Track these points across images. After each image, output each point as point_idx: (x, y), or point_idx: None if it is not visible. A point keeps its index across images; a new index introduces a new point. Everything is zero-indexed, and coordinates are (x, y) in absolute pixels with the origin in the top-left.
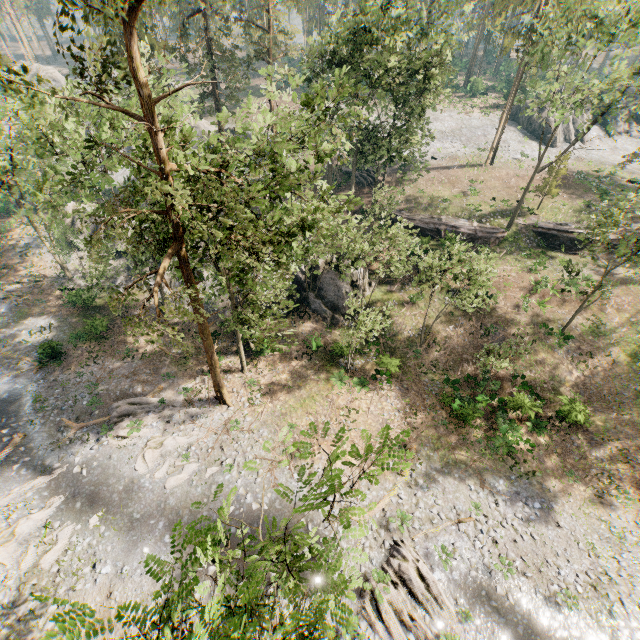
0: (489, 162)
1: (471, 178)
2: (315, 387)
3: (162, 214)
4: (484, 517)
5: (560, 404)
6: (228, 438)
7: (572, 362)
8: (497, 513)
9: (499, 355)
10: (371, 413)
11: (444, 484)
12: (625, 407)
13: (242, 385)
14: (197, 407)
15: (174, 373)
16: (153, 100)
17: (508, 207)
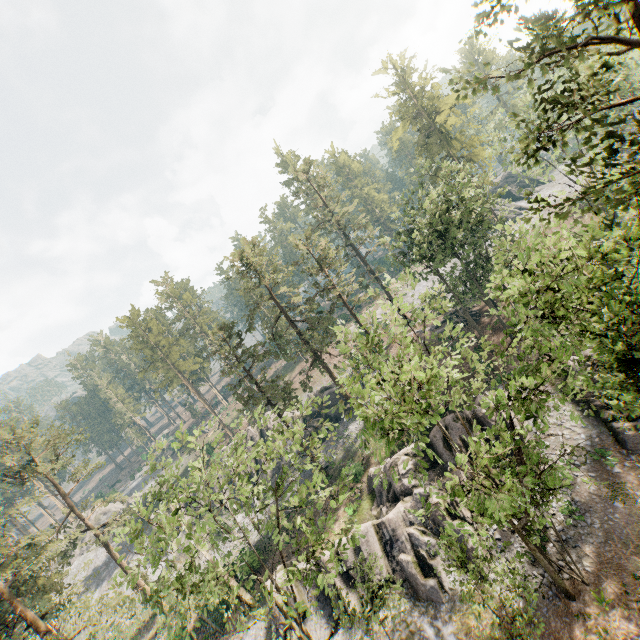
0: None
1: None
2: None
3: None
4: None
5: None
6: None
7: None
8: None
9: None
10: None
11: None
12: None
13: None
14: None
15: None
16: None
17: None
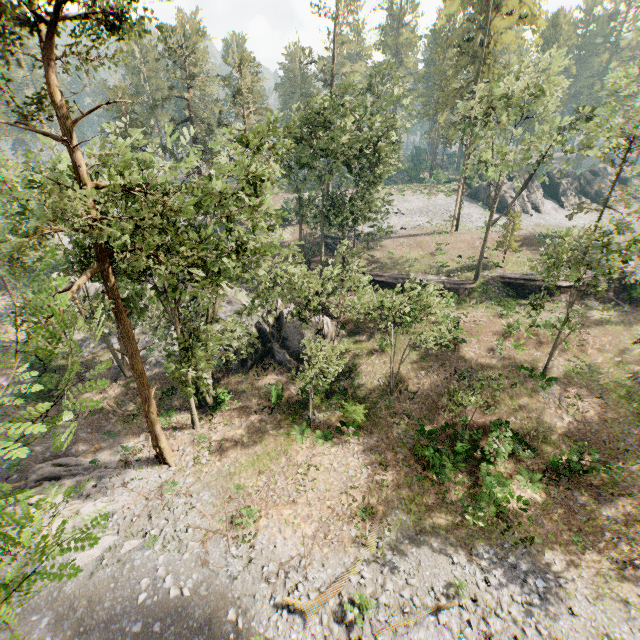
0: (454, 229)
1: (438, 242)
2: (272, 442)
3: (86, 232)
4: (472, 602)
5: (555, 454)
6: (160, 504)
7: (560, 406)
8: (489, 595)
9: (471, 394)
10: (334, 470)
11: (419, 556)
12: (632, 455)
13: (190, 442)
14: (133, 468)
15: (117, 431)
16: (76, 122)
17: (474, 263)
